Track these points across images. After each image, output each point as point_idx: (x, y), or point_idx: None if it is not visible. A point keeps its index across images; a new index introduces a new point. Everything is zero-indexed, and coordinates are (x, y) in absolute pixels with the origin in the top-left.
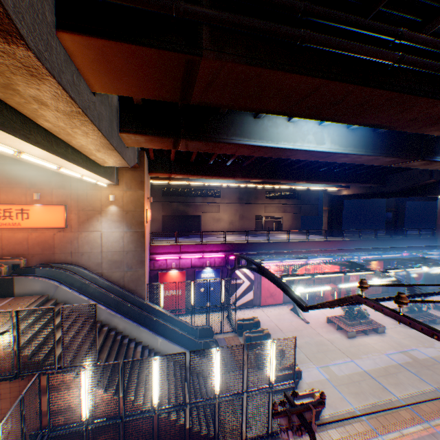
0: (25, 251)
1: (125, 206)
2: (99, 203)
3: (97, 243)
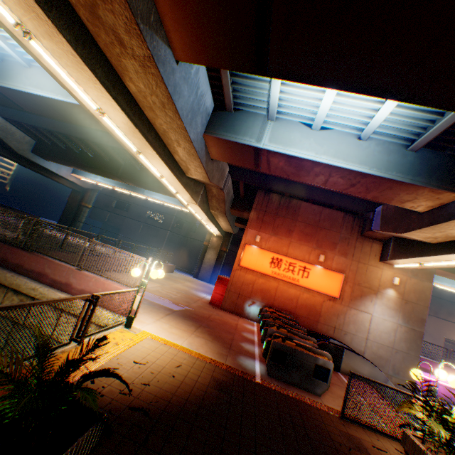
0: (291, 308)
1: (404, 294)
2: (375, 282)
3: (363, 326)
